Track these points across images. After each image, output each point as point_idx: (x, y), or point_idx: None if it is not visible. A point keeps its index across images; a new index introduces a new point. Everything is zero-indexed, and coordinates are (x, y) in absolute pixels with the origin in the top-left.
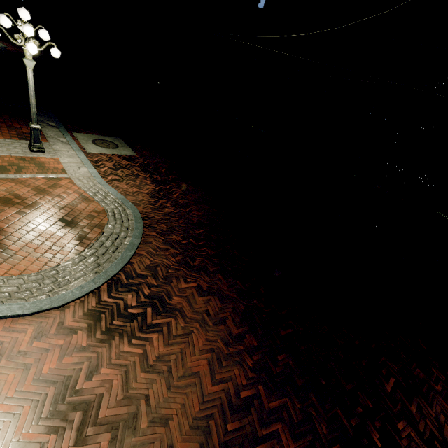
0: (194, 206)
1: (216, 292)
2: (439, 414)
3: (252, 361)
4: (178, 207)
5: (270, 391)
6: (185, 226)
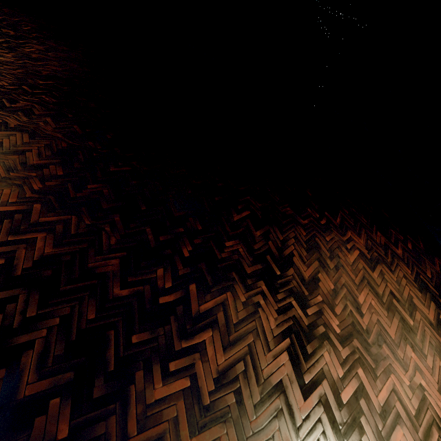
0: (54, 62)
1: (31, 130)
2: (289, 239)
3: (42, 186)
4: (25, 59)
5: (51, 209)
6: (24, 75)
